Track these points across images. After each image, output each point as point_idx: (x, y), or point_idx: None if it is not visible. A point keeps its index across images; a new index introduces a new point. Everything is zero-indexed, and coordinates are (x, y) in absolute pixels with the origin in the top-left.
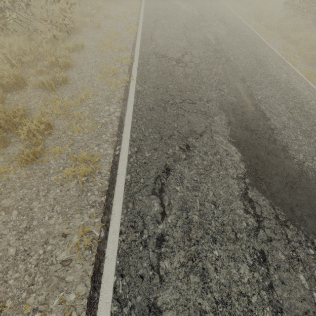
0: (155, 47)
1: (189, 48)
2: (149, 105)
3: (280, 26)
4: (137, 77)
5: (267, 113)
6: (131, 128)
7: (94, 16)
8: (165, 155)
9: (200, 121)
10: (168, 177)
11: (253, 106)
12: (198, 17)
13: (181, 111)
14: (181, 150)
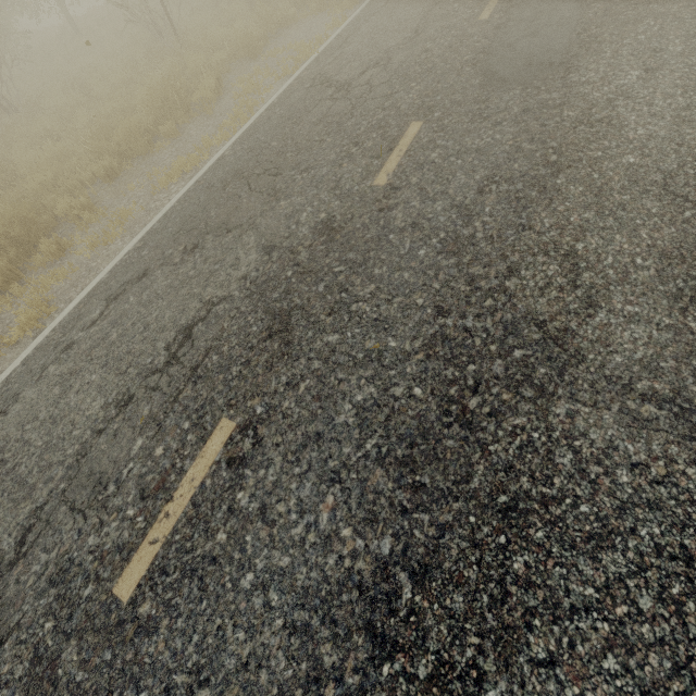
0: None
1: None
2: None
3: None
4: None
5: None
6: None
7: None
8: None
9: None
10: None
11: None
12: None
13: None
14: None
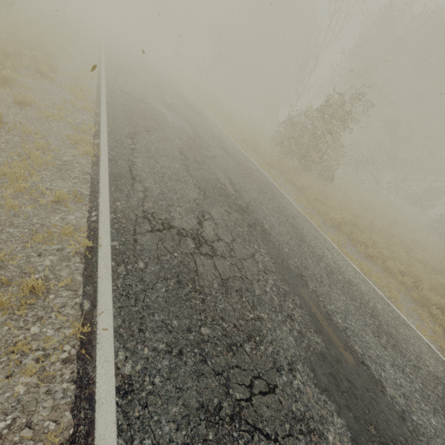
0: (144, 198)
1: (204, 204)
2: None
3: (280, 166)
4: (116, 310)
5: (370, 364)
6: None
7: None
8: None
9: None
10: None
11: (349, 354)
12: (194, 138)
13: None
14: None
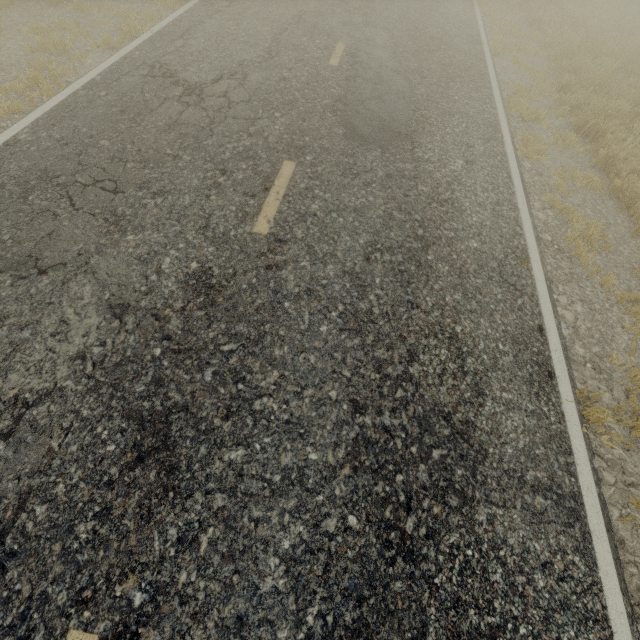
0: None
1: None
2: None
3: None
4: None
5: (378, 1)
6: None
7: None
8: None
9: None
10: None
11: None
12: None
13: None
14: None
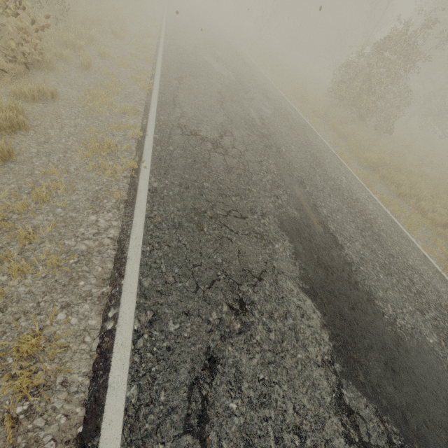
0: (181, 116)
1: (229, 126)
2: (173, 219)
3: (326, 114)
4: (152, 163)
5: (339, 237)
6: (140, 266)
7: (81, 50)
8: (205, 326)
9: (256, 251)
10: (213, 380)
11: (320, 226)
12: (236, 84)
13: (227, 232)
14: (232, 313)
